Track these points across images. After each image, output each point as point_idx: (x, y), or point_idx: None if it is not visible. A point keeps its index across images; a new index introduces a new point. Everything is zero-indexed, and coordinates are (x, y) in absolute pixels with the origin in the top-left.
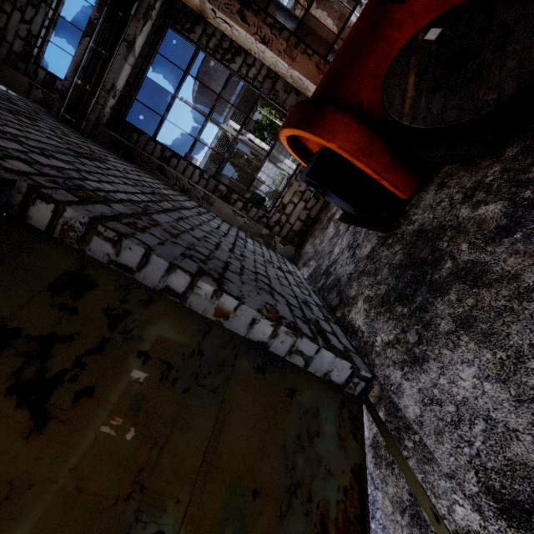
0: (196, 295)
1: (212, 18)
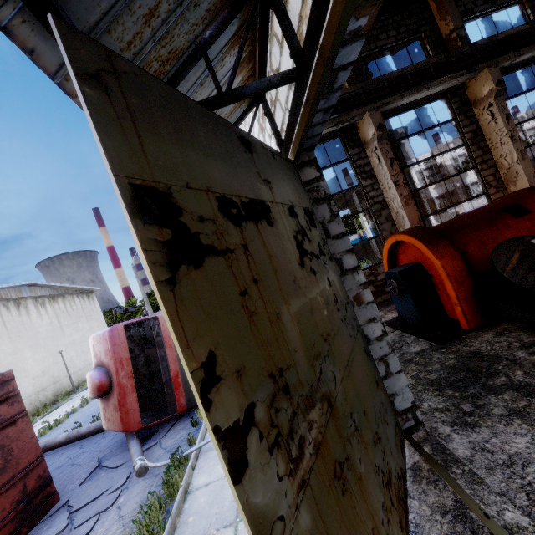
0: (352, 277)
1: (370, 151)
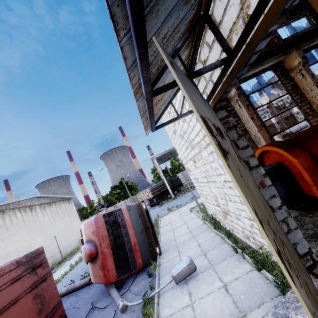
0: (256, 171)
1: (233, 102)
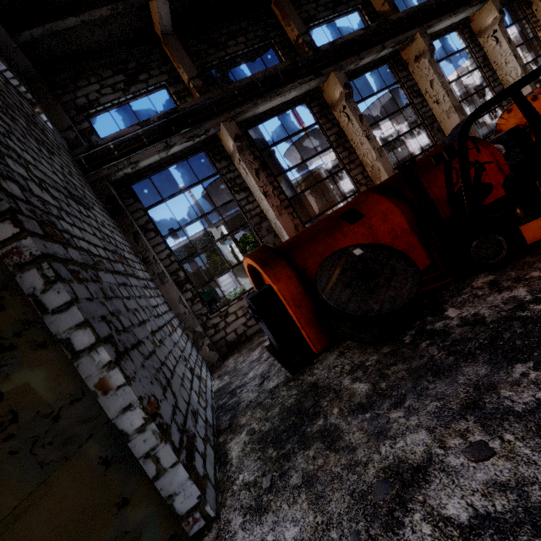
0: (90, 358)
1: (237, 163)
